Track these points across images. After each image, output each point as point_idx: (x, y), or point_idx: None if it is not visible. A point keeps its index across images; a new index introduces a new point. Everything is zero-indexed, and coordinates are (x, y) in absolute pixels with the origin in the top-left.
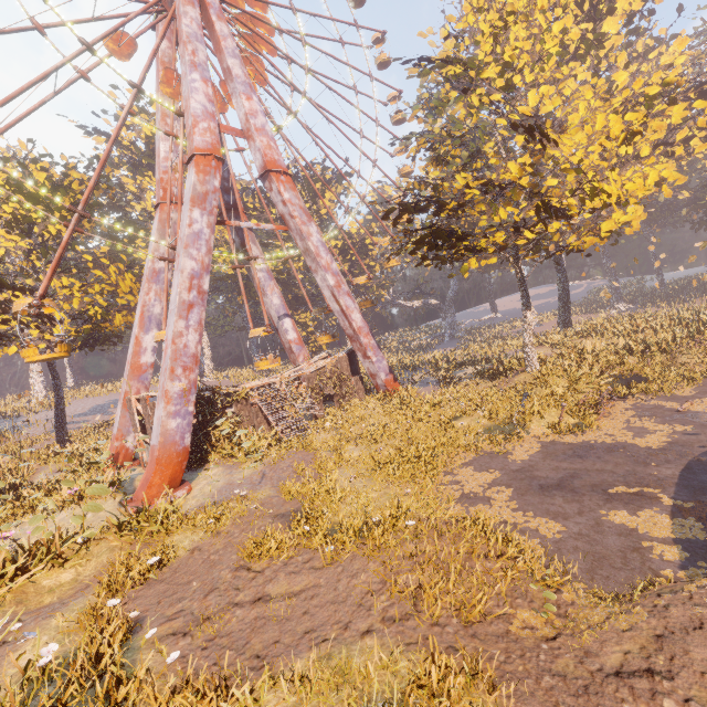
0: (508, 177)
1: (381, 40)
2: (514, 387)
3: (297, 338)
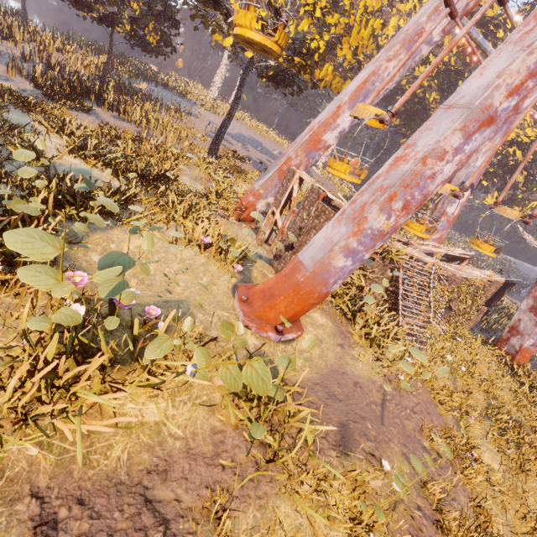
0: None
1: None
2: None
3: (454, 216)
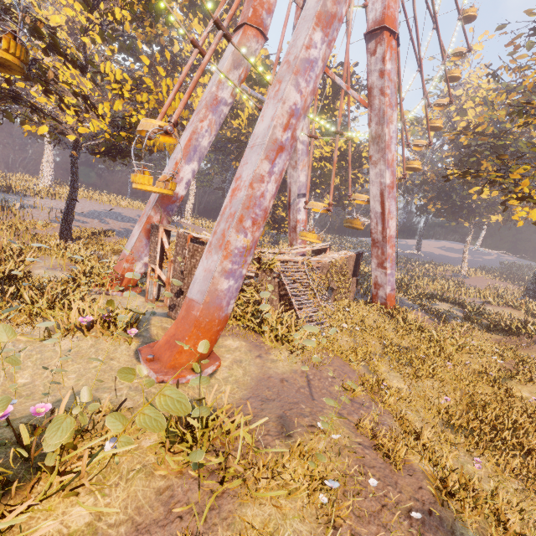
0: None
1: None
2: None
3: (305, 220)
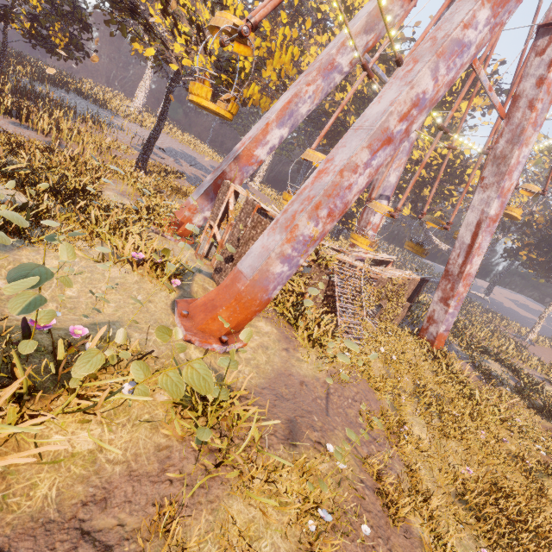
0: None
1: None
2: None
3: (377, 225)
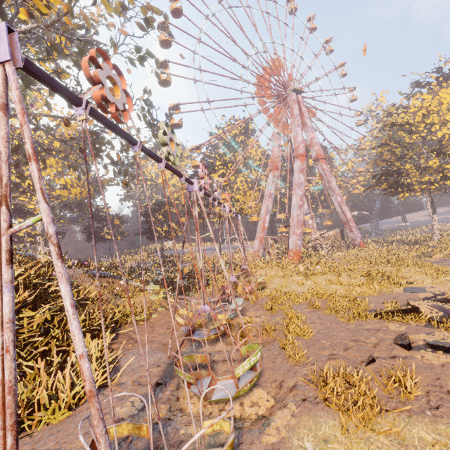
0: (428, 165)
1: (353, 90)
2: (427, 245)
3: (312, 223)
